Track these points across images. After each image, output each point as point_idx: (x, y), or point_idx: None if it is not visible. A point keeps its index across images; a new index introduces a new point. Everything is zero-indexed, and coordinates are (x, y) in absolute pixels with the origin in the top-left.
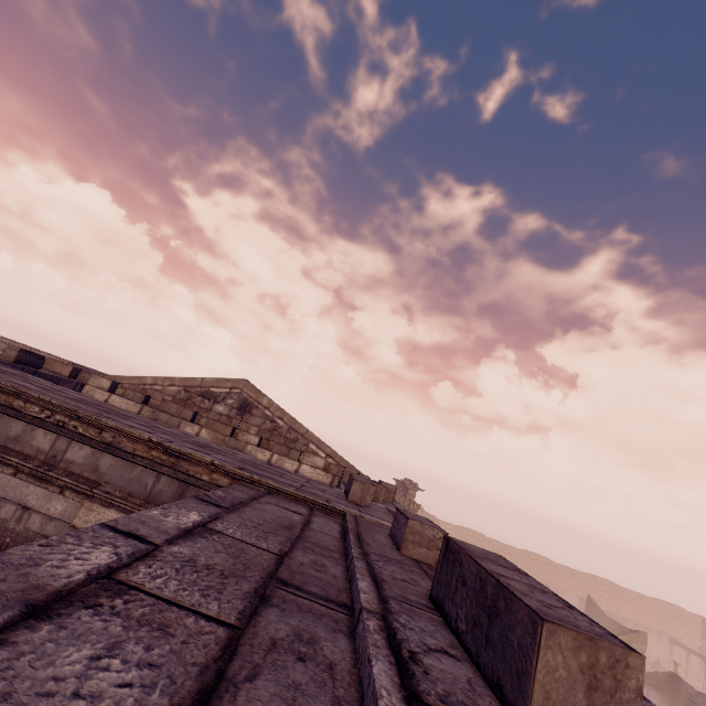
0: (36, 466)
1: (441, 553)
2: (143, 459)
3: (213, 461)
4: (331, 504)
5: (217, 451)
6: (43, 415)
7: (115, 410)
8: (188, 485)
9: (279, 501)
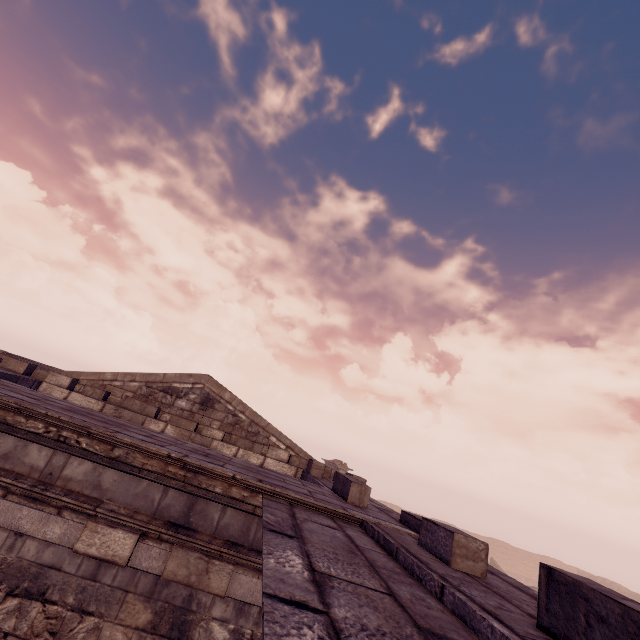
0: (31, 485)
1: (542, 581)
2: (152, 473)
3: (235, 475)
4: (350, 513)
5: (220, 459)
6: (41, 430)
7: (107, 418)
8: (196, 498)
9: (307, 514)
